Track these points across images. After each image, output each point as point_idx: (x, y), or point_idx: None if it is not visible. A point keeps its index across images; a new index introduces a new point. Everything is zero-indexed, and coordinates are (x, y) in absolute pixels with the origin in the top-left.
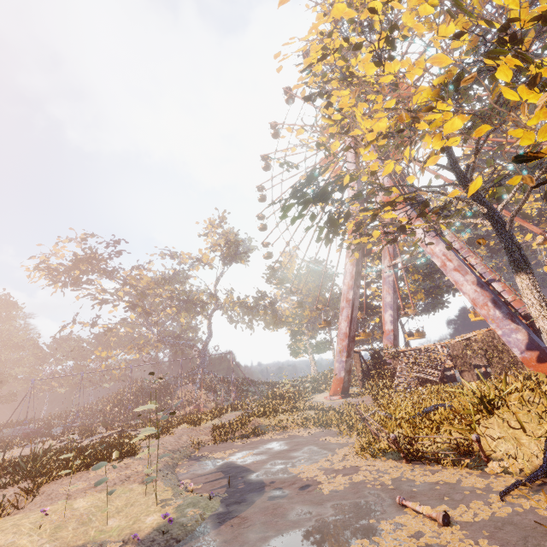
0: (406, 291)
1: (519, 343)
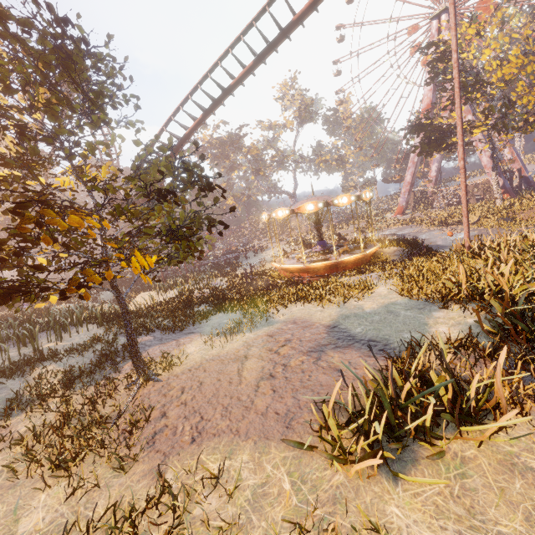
0: None
1: None
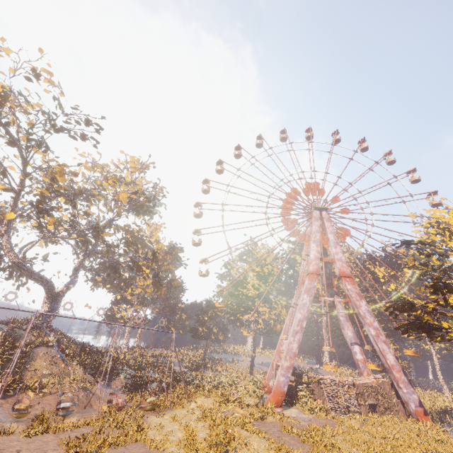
0: (276, 317)
1: (416, 400)
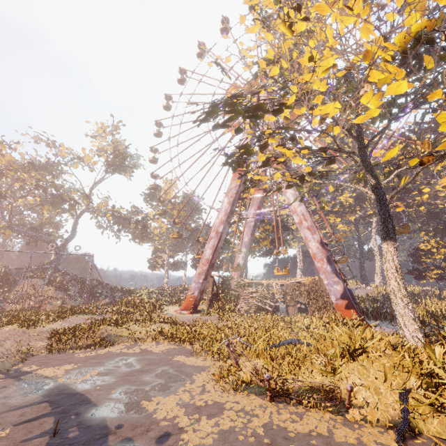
0: (257, 236)
1: (337, 292)
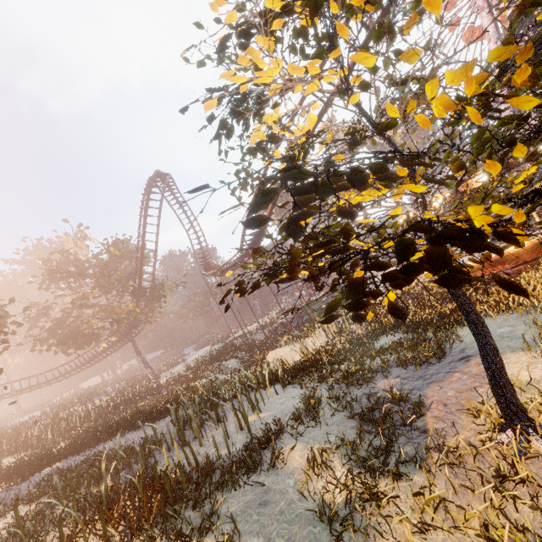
0: None
1: None
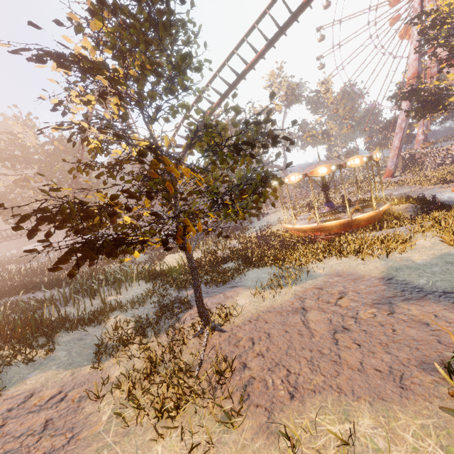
0: None
1: None
